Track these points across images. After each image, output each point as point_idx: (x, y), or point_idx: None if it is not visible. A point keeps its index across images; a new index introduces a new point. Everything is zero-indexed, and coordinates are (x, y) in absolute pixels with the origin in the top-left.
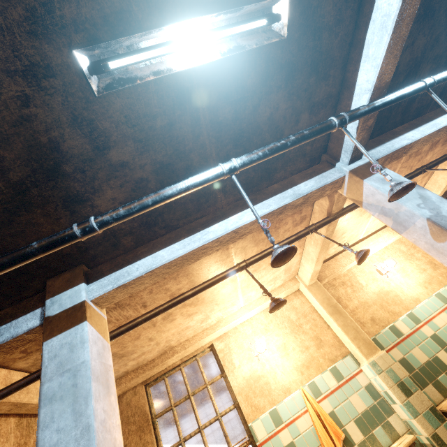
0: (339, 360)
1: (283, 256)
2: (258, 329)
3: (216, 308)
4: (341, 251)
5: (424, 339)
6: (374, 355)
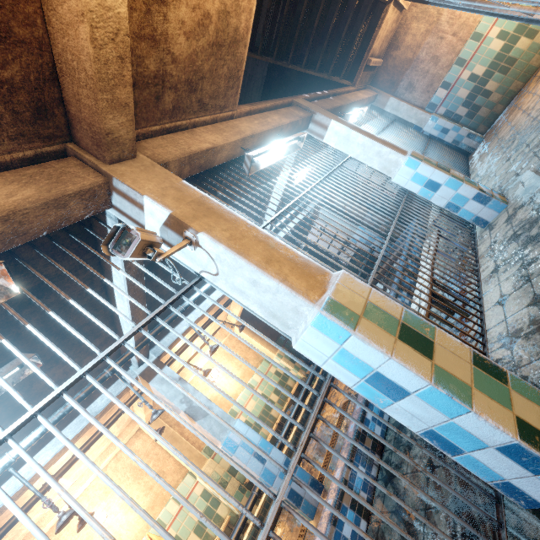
0: (180, 482)
1: (66, 523)
2: (97, 497)
3: (30, 515)
4: (178, 372)
5: None
6: (203, 466)
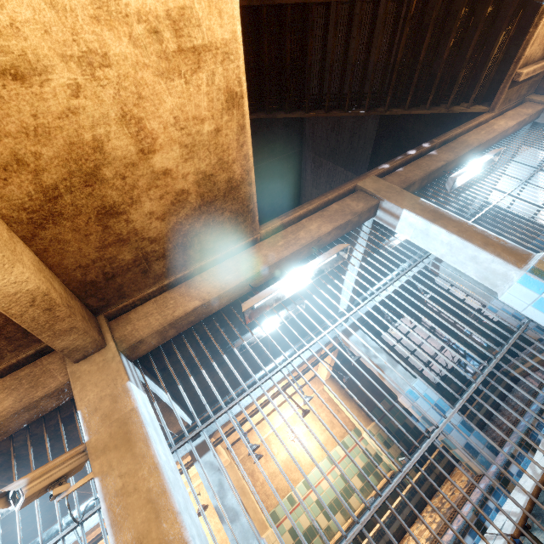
0: None
1: None
2: None
3: None
4: (259, 421)
5: (311, 504)
6: (263, 534)
